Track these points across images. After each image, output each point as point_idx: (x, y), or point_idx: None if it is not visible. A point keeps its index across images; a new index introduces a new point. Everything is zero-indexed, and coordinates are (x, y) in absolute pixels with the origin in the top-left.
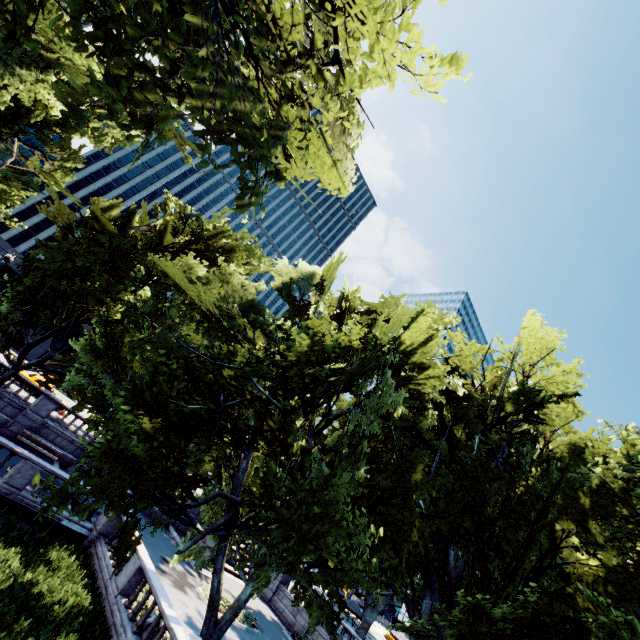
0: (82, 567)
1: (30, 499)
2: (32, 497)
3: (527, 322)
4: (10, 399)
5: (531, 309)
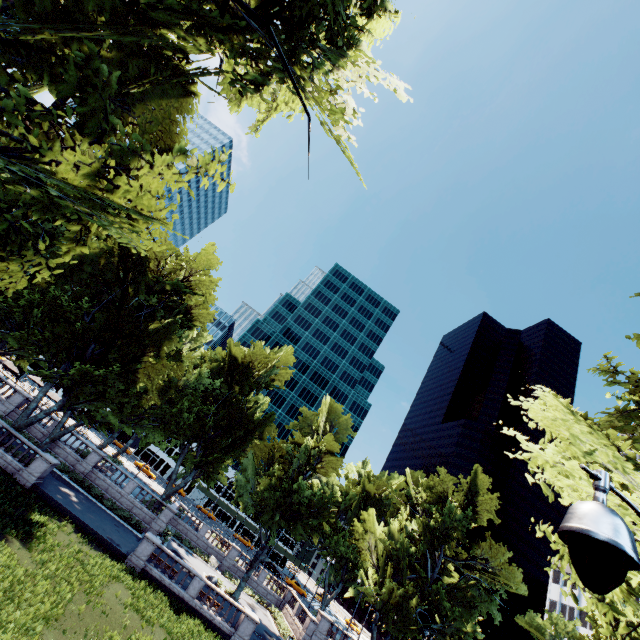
0: None
1: None
2: None
3: None
4: None
5: None
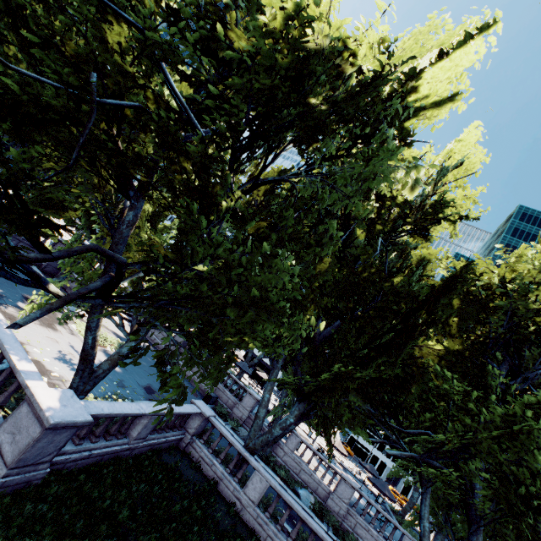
0: None
1: None
2: None
3: (464, 138)
4: None
5: (476, 124)
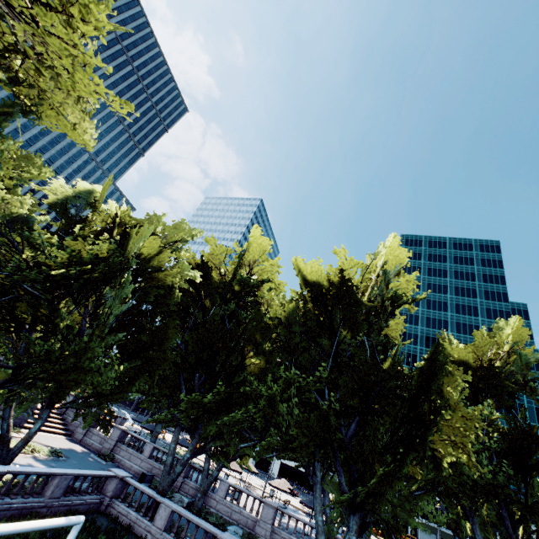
0: None
1: None
2: None
3: (254, 234)
4: None
5: (256, 225)
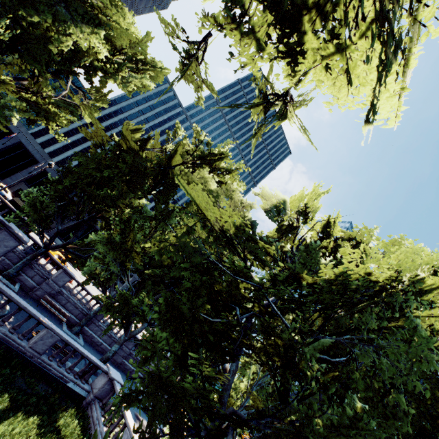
0: (82, 433)
1: (47, 362)
2: (48, 361)
3: None
4: (39, 270)
5: None
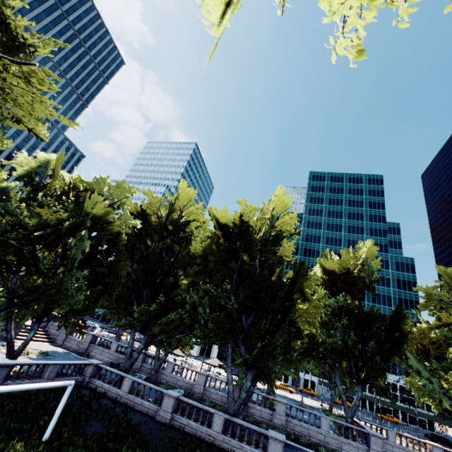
0: None
1: None
2: None
3: (181, 186)
4: None
5: (183, 180)
